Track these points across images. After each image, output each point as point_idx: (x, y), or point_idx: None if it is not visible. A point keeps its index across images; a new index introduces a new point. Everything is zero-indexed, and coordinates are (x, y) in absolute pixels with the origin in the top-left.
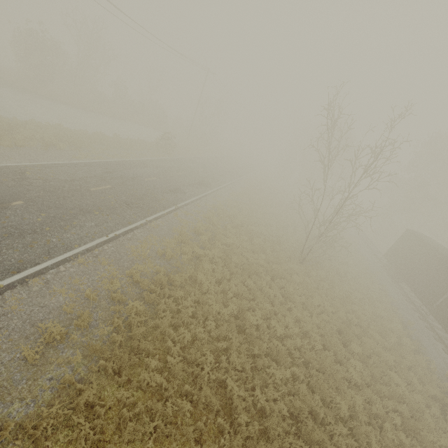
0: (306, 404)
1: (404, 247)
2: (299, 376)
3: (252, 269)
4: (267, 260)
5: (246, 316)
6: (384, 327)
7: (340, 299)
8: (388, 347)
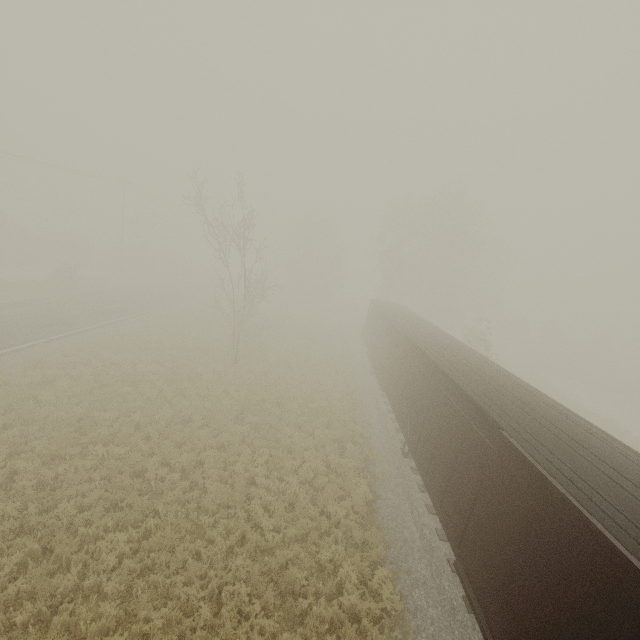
0: (133, 466)
1: (368, 319)
2: (146, 451)
3: (140, 378)
4: (175, 368)
5: (89, 414)
6: (319, 399)
7: (268, 385)
8: (311, 413)
